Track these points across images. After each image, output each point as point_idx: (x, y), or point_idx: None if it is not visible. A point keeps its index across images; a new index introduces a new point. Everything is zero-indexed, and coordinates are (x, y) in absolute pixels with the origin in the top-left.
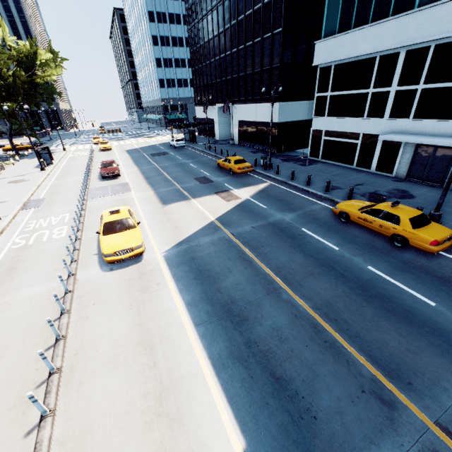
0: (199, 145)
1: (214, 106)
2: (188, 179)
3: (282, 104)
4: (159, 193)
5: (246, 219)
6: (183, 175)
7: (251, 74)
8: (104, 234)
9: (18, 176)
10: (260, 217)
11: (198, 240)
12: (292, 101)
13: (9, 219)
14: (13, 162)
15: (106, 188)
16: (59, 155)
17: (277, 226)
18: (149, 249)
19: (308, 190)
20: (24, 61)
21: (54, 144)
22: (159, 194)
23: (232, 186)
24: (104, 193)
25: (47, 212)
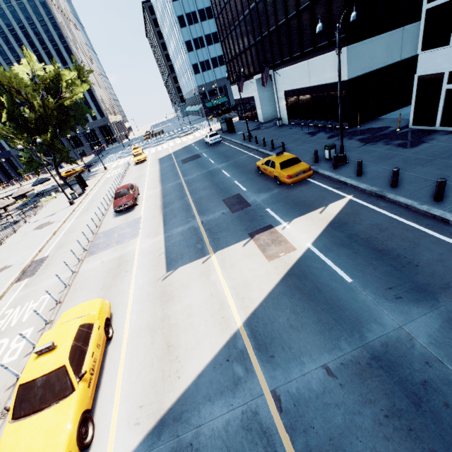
0: (238, 135)
1: (251, 79)
2: (214, 203)
3: (353, 46)
4: (170, 240)
5: (310, 332)
6: (210, 194)
7: (295, 16)
8: (14, 414)
9: (47, 217)
10: (343, 321)
11: (197, 418)
12: (371, 36)
13: None
14: (55, 196)
15: (114, 231)
16: (97, 178)
17: (399, 374)
18: (99, 442)
19: (444, 217)
20: (50, 87)
21: (103, 162)
22: (169, 242)
23: (279, 215)
24: (107, 244)
25: (34, 287)
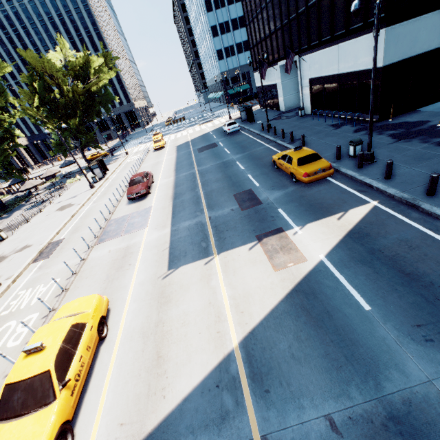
0: (257, 124)
1: (275, 66)
2: (224, 198)
3: (393, 28)
4: (175, 235)
5: (314, 367)
6: (221, 188)
7: None
8: None
9: (69, 199)
10: (356, 361)
11: None
12: (415, 16)
13: (4, 287)
14: (79, 178)
15: (125, 219)
16: (118, 162)
17: None
18: None
19: None
20: (79, 73)
21: (126, 146)
22: (175, 237)
23: (292, 217)
24: (117, 232)
25: (46, 270)
